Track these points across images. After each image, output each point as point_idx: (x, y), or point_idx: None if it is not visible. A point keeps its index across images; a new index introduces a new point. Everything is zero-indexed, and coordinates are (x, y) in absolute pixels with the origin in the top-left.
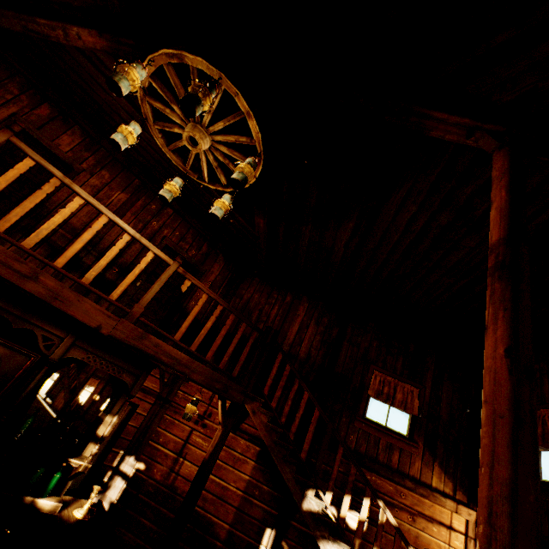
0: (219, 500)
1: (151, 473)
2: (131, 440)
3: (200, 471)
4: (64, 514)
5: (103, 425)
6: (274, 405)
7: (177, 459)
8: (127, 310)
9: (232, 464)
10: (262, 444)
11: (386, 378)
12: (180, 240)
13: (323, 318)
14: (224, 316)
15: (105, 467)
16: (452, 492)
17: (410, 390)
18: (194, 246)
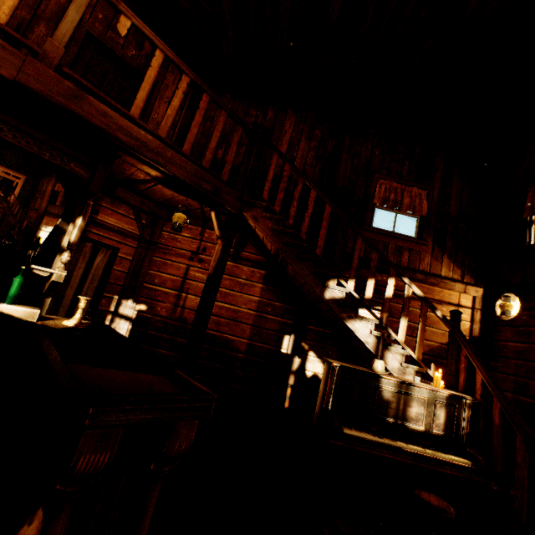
0: (232, 322)
1: (155, 312)
2: (123, 285)
3: (207, 285)
4: (49, 323)
5: (67, 236)
6: (278, 209)
7: (179, 295)
8: (35, 50)
9: (238, 290)
10: (267, 268)
11: (392, 186)
12: (107, 29)
13: (315, 132)
14: (195, 146)
15: (101, 312)
16: (460, 278)
17: (418, 194)
18: (131, 42)
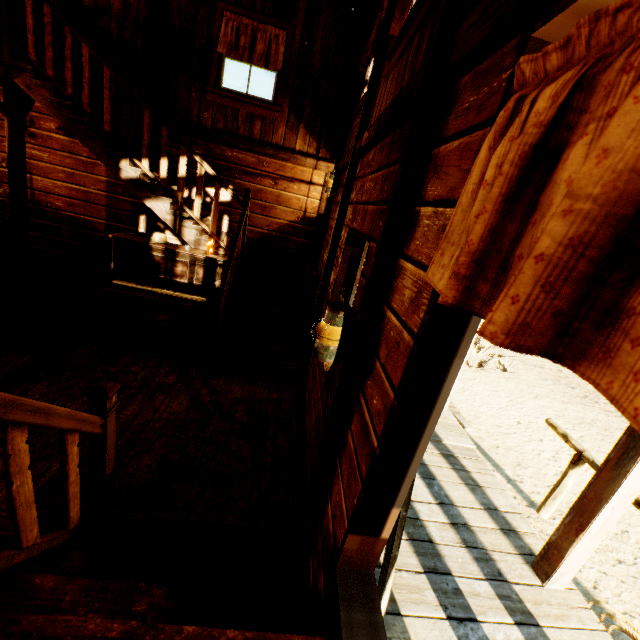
0: (86, 204)
1: (6, 195)
2: None
3: (8, 167)
4: None
5: None
6: (52, 73)
7: None
8: None
9: (83, 170)
10: None
11: (242, 23)
12: None
13: None
14: None
15: None
16: (316, 152)
17: (274, 36)
18: None
